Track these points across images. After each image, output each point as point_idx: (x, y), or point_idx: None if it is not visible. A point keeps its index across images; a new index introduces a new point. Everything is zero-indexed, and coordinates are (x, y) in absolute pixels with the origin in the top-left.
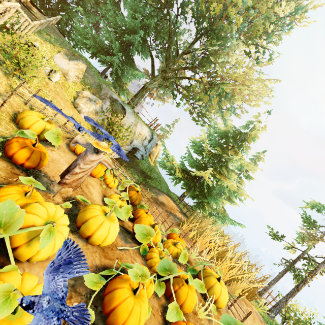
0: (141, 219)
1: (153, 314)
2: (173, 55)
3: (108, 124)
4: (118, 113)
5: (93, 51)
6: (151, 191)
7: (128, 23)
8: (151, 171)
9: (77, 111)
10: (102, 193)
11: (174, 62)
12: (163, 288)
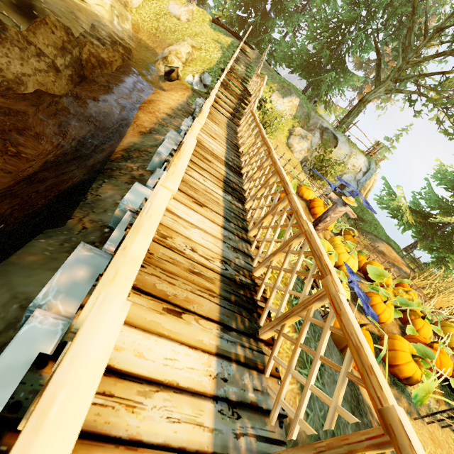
0: (371, 262)
1: (393, 324)
2: (416, 34)
3: (320, 161)
4: (328, 144)
5: (295, 68)
6: (365, 237)
7: (346, 17)
8: (362, 212)
9: (290, 152)
10: (323, 235)
11: (418, 50)
12: (399, 314)
